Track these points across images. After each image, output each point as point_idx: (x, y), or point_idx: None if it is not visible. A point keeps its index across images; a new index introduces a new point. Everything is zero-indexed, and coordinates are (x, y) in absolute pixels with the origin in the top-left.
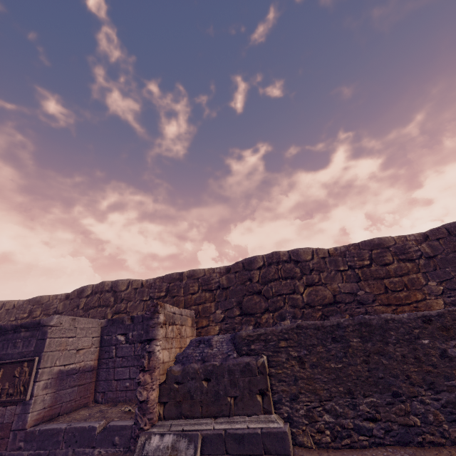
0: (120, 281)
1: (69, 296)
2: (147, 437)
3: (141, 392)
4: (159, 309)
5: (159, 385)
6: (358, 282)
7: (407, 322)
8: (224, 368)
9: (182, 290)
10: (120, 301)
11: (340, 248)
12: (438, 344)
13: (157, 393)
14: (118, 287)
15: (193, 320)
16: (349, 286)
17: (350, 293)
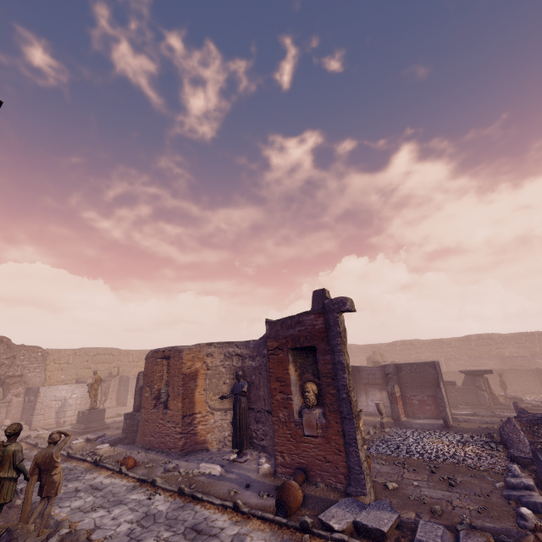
0: (493, 335)
1: (459, 340)
2: None
3: None
4: None
5: None
6: None
7: None
8: None
9: (536, 340)
10: (497, 343)
11: None
12: None
13: None
14: (493, 337)
15: None
16: None
17: None
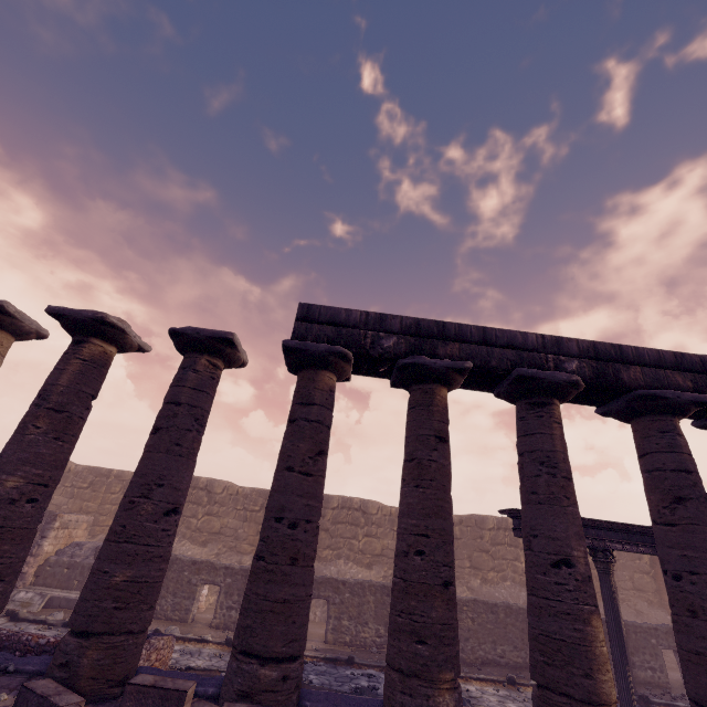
0: None
1: None
2: (18, 592)
3: (25, 567)
4: (58, 519)
5: (38, 566)
6: (244, 522)
7: (185, 562)
8: (81, 564)
9: (104, 487)
10: None
11: (247, 490)
12: (191, 576)
13: (35, 570)
14: None
15: (89, 525)
16: (236, 523)
17: (233, 529)
